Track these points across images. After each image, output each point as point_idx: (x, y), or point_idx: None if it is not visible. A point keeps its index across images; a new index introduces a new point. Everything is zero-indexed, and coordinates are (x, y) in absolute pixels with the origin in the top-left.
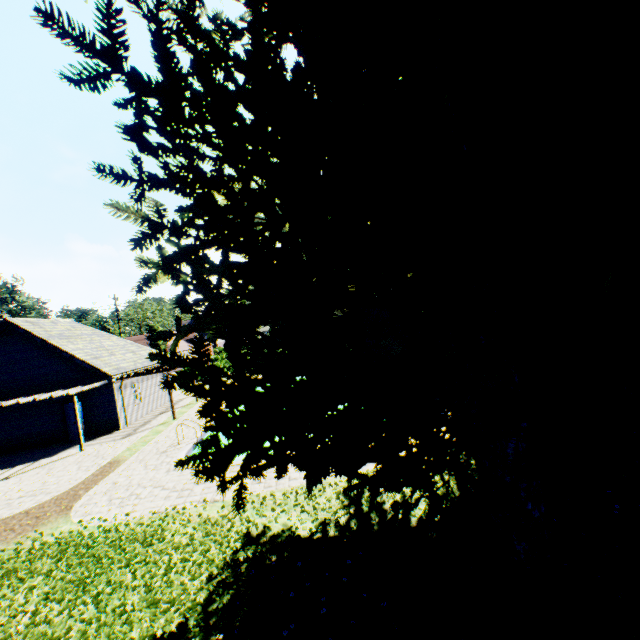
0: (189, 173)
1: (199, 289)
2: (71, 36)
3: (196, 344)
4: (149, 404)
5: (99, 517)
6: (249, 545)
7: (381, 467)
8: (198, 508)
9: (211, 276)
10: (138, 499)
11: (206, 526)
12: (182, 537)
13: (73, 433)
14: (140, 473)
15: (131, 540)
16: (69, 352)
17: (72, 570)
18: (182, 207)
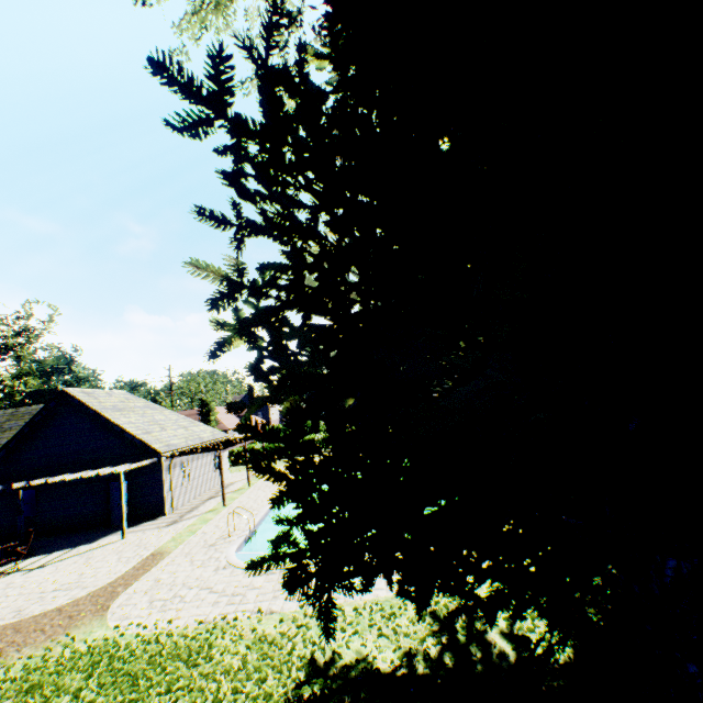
0: (285, 222)
1: (274, 355)
2: (179, 84)
3: (292, 414)
4: (197, 487)
5: (138, 622)
6: (315, 677)
7: (497, 585)
8: (251, 620)
9: (291, 340)
10: (182, 602)
11: (262, 645)
12: (233, 658)
13: (116, 517)
14: (185, 569)
15: (173, 656)
16: (121, 425)
17: (104, 691)
18: (264, 265)
